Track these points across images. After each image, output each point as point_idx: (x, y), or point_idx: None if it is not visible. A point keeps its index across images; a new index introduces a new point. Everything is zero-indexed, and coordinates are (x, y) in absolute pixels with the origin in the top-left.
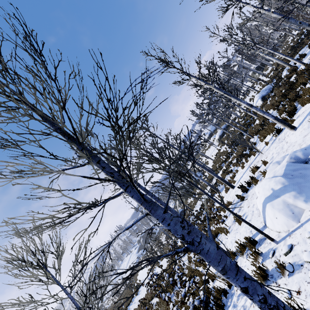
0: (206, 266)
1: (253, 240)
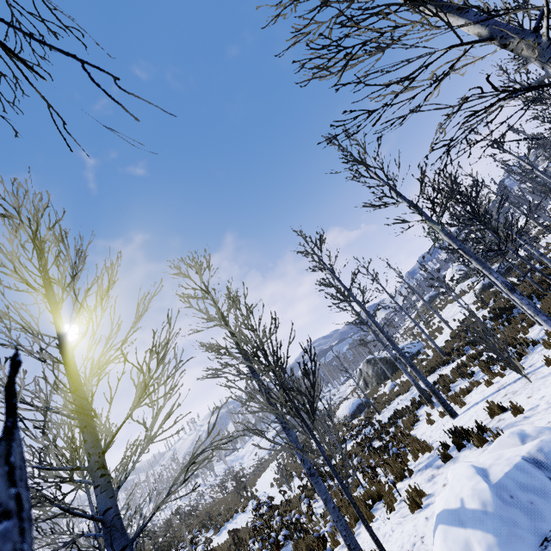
0: (337, 544)
1: None
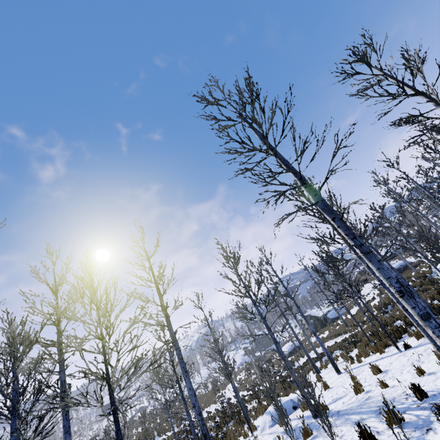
0: None
1: (254, 427)
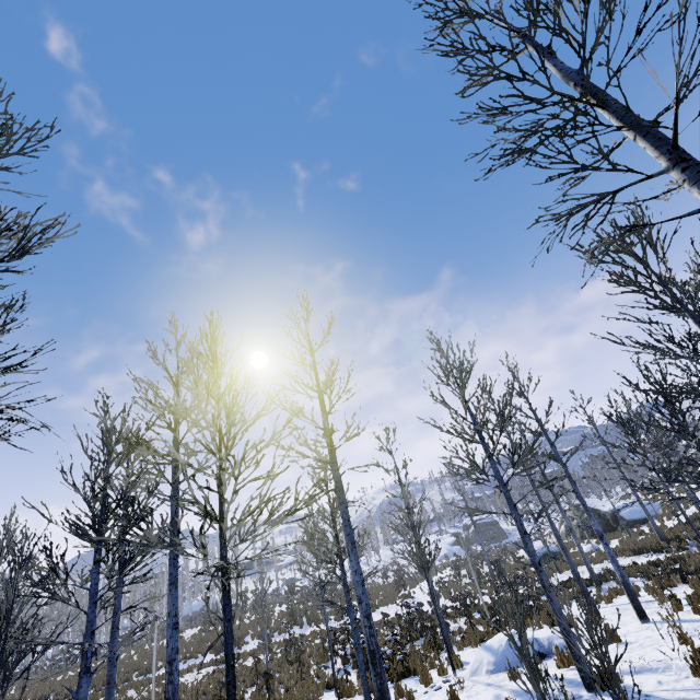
0: None
1: (459, 662)
